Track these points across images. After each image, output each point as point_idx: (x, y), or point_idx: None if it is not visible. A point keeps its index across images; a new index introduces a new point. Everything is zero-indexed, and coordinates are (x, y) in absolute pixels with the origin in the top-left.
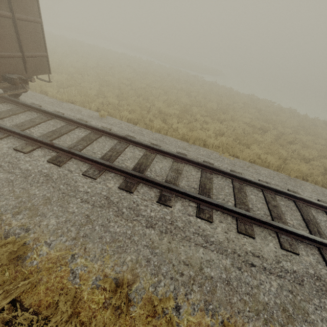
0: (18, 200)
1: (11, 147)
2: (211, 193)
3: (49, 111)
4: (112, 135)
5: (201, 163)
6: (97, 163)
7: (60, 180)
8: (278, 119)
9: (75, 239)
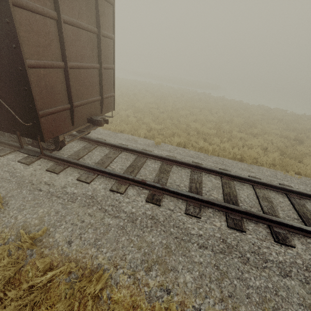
0: (141, 251)
1: (106, 188)
2: None
3: (119, 145)
4: (183, 164)
5: (285, 188)
6: (193, 198)
7: (167, 222)
8: (303, 127)
9: (223, 301)
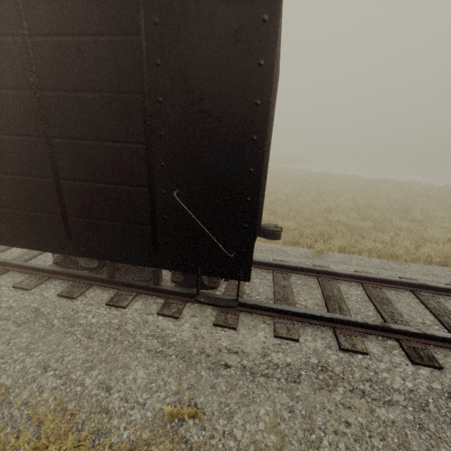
0: None
1: (330, 345)
2: None
3: (284, 263)
4: (397, 284)
5: None
6: None
7: None
8: None
9: None
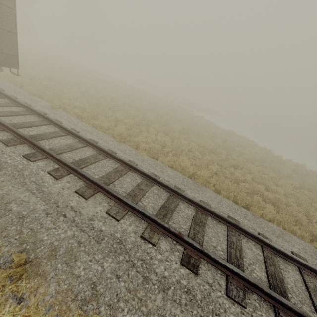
0: None
1: None
2: (84, 165)
3: (3, 92)
4: (40, 115)
5: (98, 146)
6: (1, 123)
7: None
8: (240, 150)
9: None
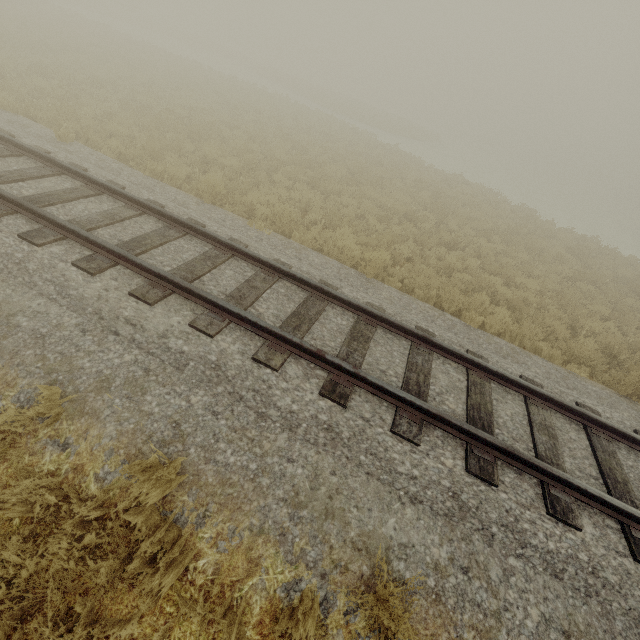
0: None
1: None
2: (142, 249)
3: None
4: (37, 156)
5: (166, 214)
6: None
7: None
8: (467, 213)
9: None
